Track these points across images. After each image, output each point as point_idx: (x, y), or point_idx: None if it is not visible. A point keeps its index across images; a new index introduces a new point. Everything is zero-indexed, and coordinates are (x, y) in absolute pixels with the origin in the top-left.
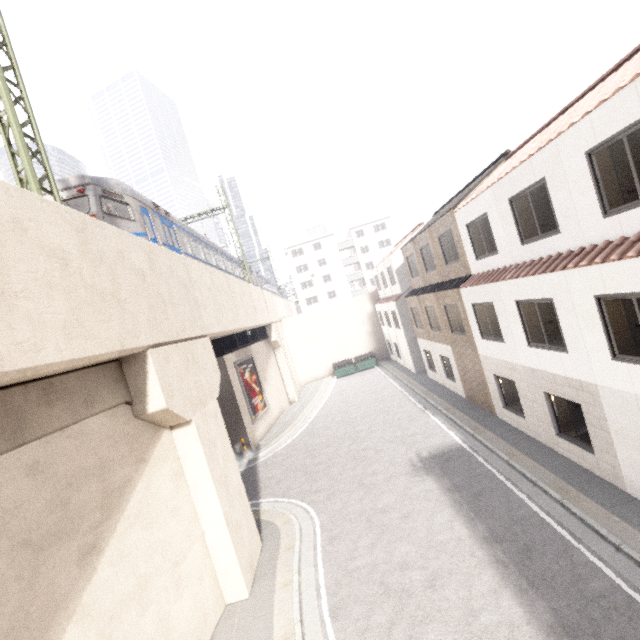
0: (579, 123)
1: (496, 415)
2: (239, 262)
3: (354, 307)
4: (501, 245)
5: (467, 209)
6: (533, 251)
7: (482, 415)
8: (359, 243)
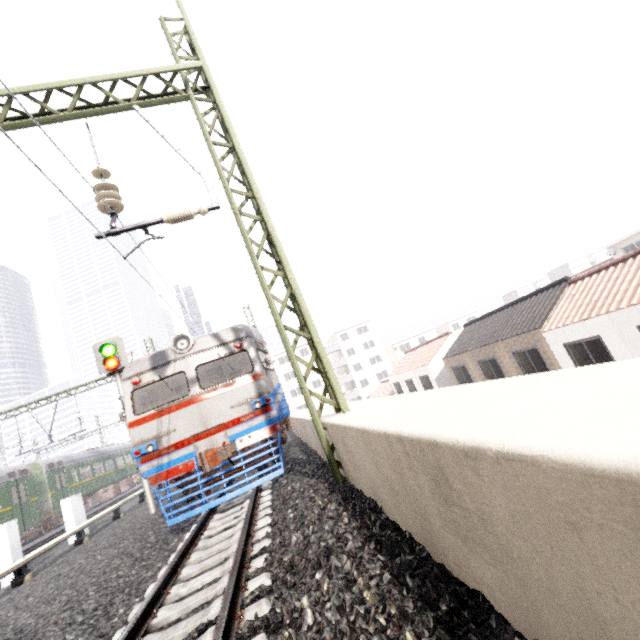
0: None
1: None
2: None
3: None
4: None
5: (565, 330)
6: None
7: None
8: (345, 346)
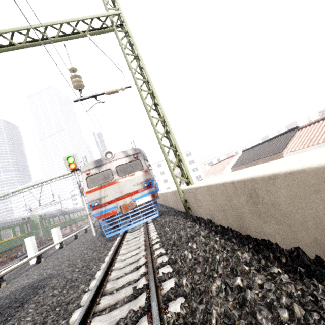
0: None
1: None
2: None
3: None
4: None
5: (295, 153)
6: None
7: None
8: None
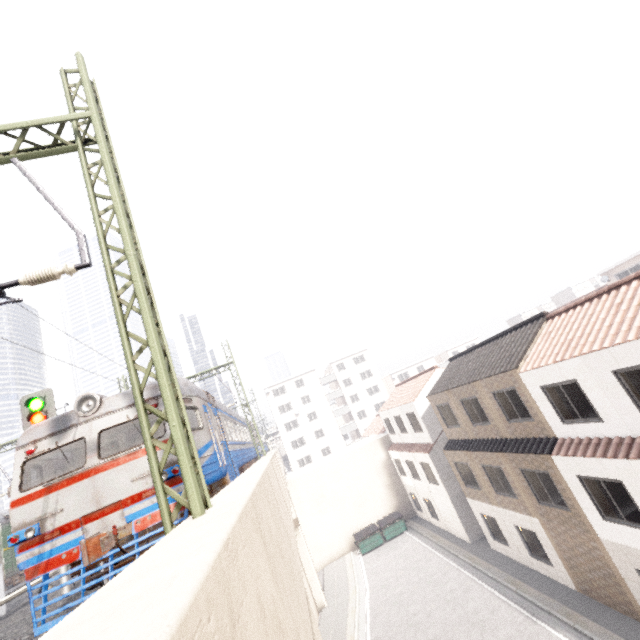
0: None
1: None
2: (247, 423)
3: (366, 456)
4: (607, 414)
5: (541, 372)
6: None
7: (628, 626)
8: (341, 376)
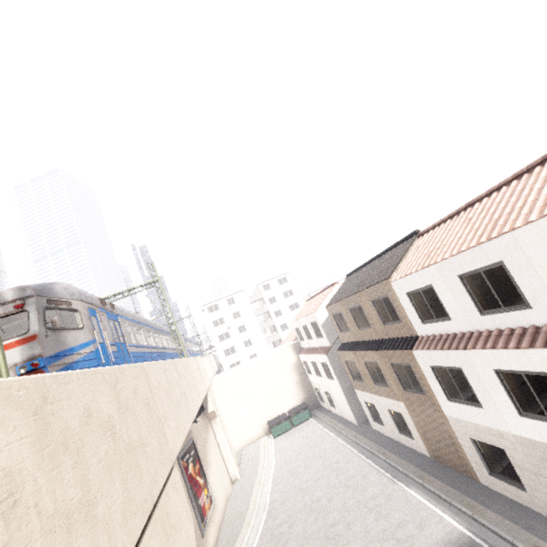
0: (538, 221)
1: (479, 481)
2: (171, 332)
3: (280, 359)
4: (454, 313)
5: (406, 280)
6: (498, 321)
7: (463, 482)
8: (267, 295)
